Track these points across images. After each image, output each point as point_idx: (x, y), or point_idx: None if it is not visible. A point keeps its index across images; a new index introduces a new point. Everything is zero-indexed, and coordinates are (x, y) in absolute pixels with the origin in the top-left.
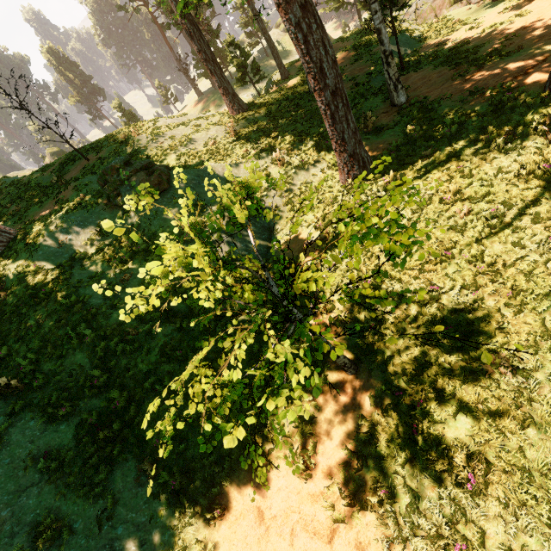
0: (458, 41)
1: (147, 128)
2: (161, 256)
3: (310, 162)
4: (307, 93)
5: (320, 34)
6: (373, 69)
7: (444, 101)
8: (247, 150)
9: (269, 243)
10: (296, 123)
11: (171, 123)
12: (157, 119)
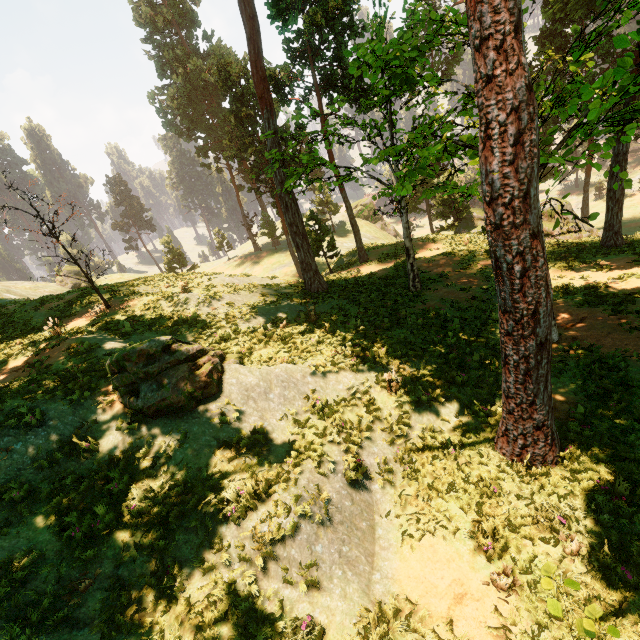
0: (588, 280)
1: (200, 283)
2: (170, 539)
3: (437, 397)
4: (406, 290)
5: (545, 271)
6: (488, 284)
7: (631, 359)
8: (337, 351)
9: (374, 539)
10: (402, 328)
11: (231, 283)
12: (215, 274)
